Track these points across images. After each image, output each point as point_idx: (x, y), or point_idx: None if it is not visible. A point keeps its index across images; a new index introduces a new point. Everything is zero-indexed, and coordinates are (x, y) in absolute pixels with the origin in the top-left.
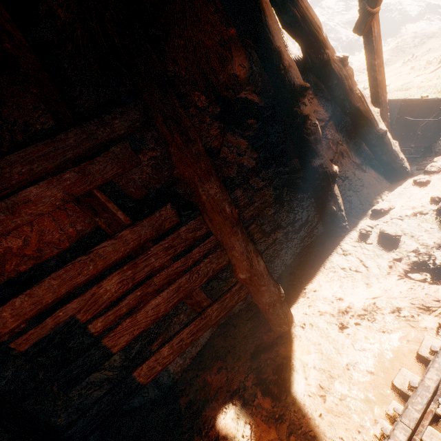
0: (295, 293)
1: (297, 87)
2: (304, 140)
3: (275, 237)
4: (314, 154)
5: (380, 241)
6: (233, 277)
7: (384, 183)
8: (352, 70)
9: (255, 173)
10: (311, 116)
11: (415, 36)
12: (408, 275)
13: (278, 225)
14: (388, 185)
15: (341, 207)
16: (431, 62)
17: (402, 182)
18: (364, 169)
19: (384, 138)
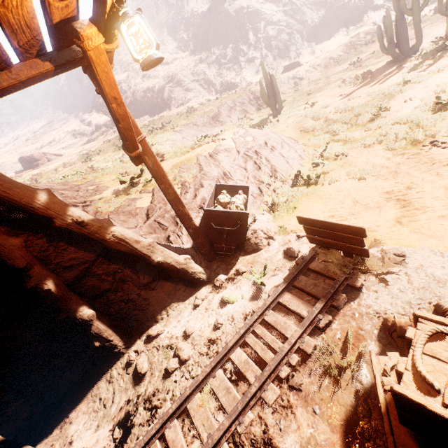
0: (60, 421)
1: (12, 267)
2: (41, 301)
3: (53, 365)
4: (57, 310)
5: (136, 372)
6: (6, 408)
7: (181, 292)
8: (97, 226)
9: (5, 327)
10: (41, 284)
11: (368, 32)
12: (116, 427)
13: (54, 356)
14: (185, 293)
15: (109, 339)
16: (359, 78)
17: (199, 289)
18: (154, 286)
19: (161, 265)
